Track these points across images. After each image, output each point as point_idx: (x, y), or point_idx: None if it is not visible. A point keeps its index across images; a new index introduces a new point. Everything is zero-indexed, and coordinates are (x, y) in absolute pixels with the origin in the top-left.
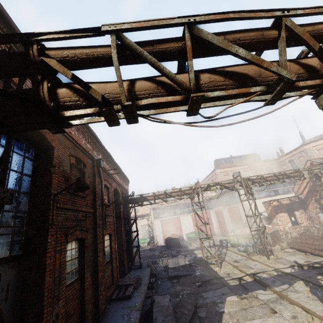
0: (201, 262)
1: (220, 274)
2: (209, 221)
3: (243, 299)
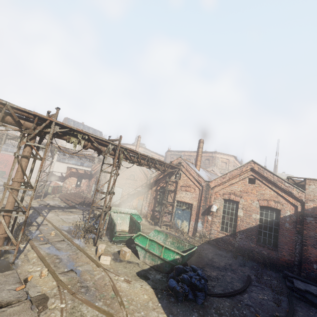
0: None
1: None
2: None
3: None
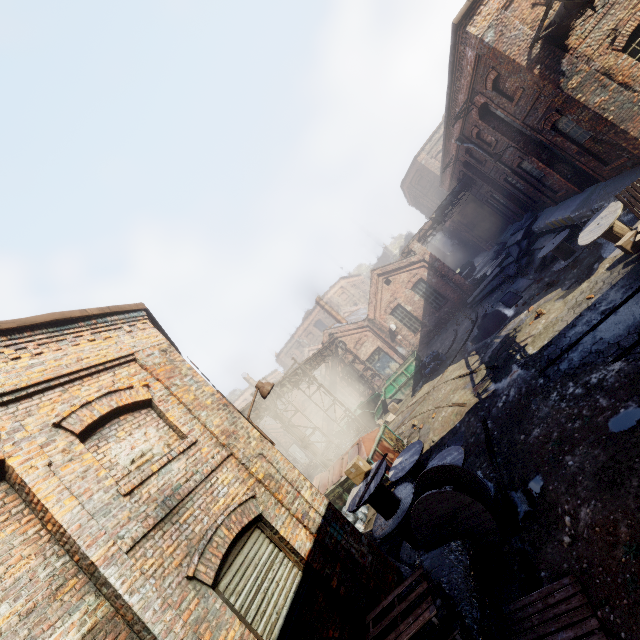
0: None
1: None
2: None
3: None
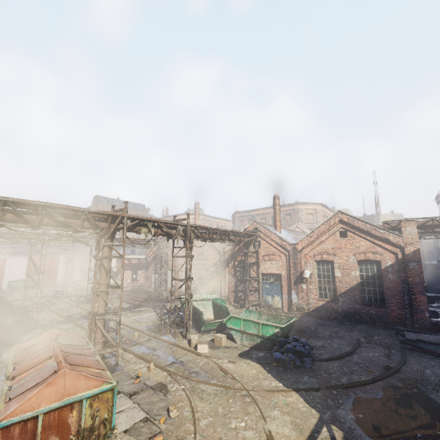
0: (18, 310)
1: (36, 318)
2: (54, 268)
3: (46, 330)
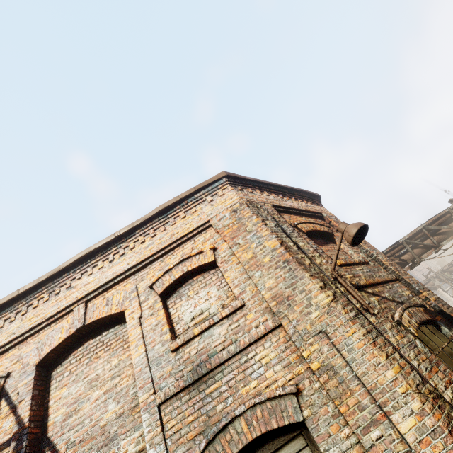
0: None
1: None
2: None
3: None
